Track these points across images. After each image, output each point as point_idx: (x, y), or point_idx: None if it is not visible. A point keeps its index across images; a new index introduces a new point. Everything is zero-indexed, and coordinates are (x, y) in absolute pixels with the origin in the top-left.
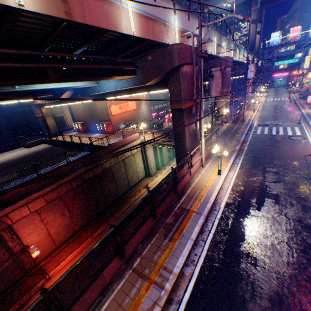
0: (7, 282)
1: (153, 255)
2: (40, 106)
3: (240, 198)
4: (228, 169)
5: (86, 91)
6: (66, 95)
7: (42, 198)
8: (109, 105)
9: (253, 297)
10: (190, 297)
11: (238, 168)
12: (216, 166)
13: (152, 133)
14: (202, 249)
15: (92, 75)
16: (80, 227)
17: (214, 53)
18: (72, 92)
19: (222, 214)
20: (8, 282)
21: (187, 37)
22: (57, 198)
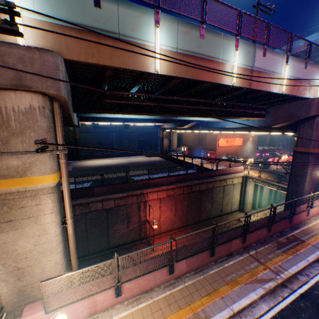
0: (130, 237)
1: (267, 254)
2: (163, 129)
3: None
4: None
5: (210, 124)
6: (190, 124)
7: (165, 191)
8: (218, 137)
9: None
10: (304, 292)
11: None
12: None
13: (259, 170)
14: (318, 272)
15: (234, 115)
16: (177, 227)
17: None
18: (195, 123)
19: None
20: (131, 238)
21: None
22: (172, 196)
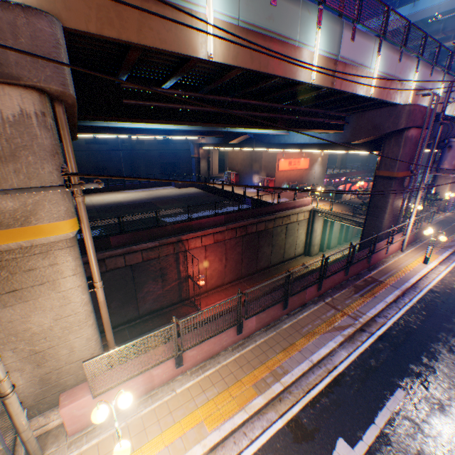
0: (168, 300)
1: (344, 300)
2: (198, 146)
3: (450, 291)
4: (438, 261)
5: (269, 138)
6: (240, 139)
7: (212, 235)
8: (278, 158)
9: (449, 352)
10: (382, 334)
11: (454, 265)
12: (421, 255)
13: (331, 201)
14: (396, 312)
15: (306, 127)
16: (228, 281)
17: (452, 113)
18: (247, 137)
19: (423, 296)
20: (169, 301)
21: (422, 95)
22: (221, 241)
